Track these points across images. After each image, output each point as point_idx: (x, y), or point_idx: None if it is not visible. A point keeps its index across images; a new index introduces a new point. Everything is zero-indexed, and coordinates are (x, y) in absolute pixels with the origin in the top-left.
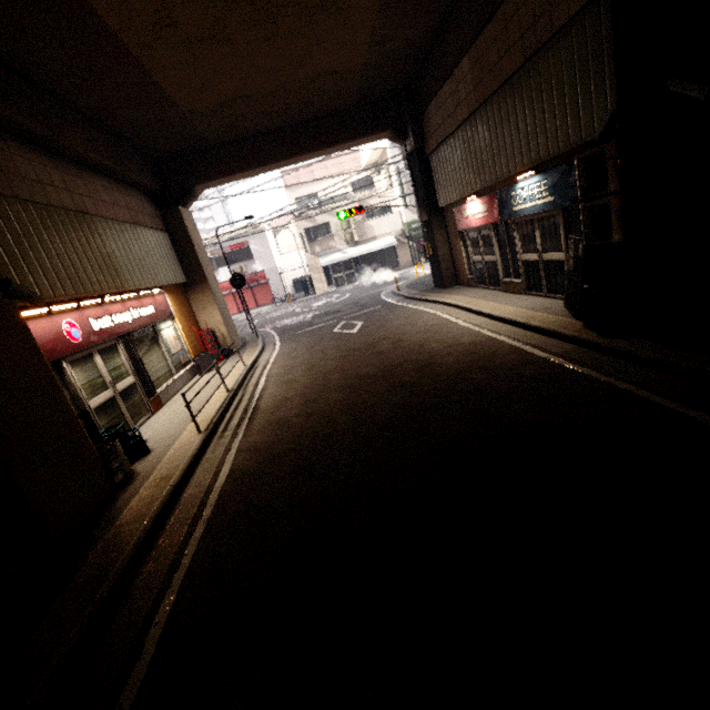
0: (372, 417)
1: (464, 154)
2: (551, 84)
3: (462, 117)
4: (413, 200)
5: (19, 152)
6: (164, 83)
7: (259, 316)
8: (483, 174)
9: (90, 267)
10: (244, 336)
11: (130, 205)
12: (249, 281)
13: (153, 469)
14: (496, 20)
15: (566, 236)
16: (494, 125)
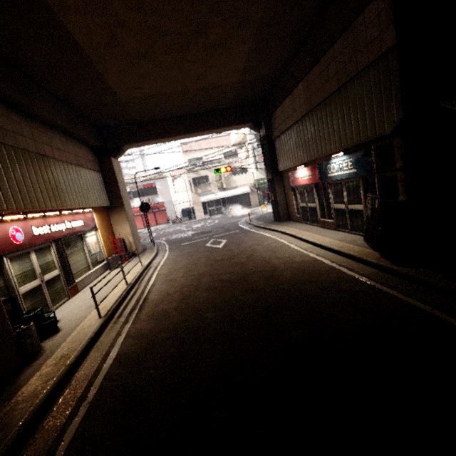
0: (231, 315)
1: (297, 140)
2: (356, 101)
3: (296, 118)
4: (261, 166)
5: (2, 112)
6: (110, 81)
7: (157, 231)
8: (309, 153)
9: (40, 191)
10: (145, 244)
11: (77, 153)
12: (153, 208)
13: (57, 348)
14: (321, 63)
15: (364, 195)
16: (317, 124)
